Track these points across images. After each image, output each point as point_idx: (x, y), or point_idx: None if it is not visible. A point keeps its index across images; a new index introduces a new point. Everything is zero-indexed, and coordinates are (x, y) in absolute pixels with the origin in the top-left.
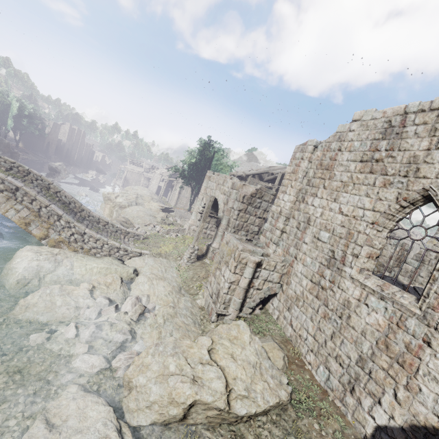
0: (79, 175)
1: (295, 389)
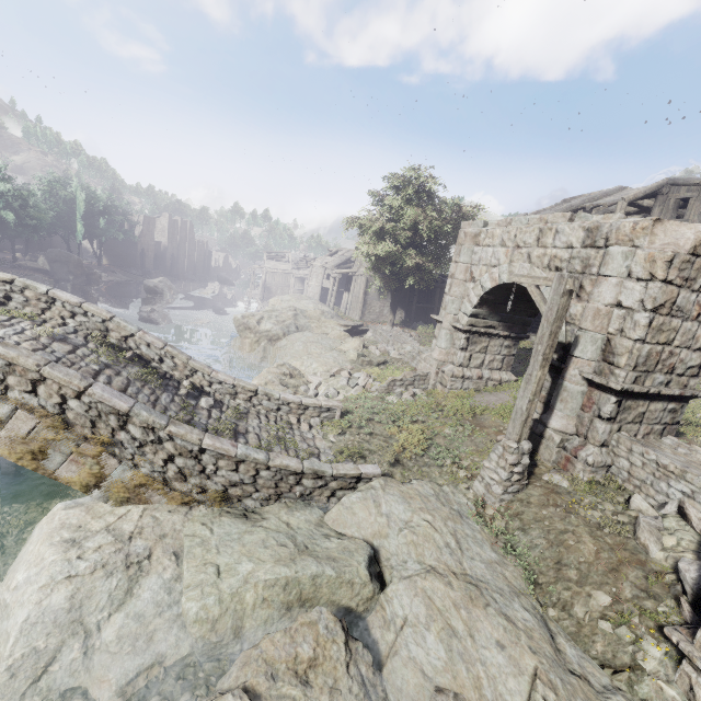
0: (194, 294)
1: None
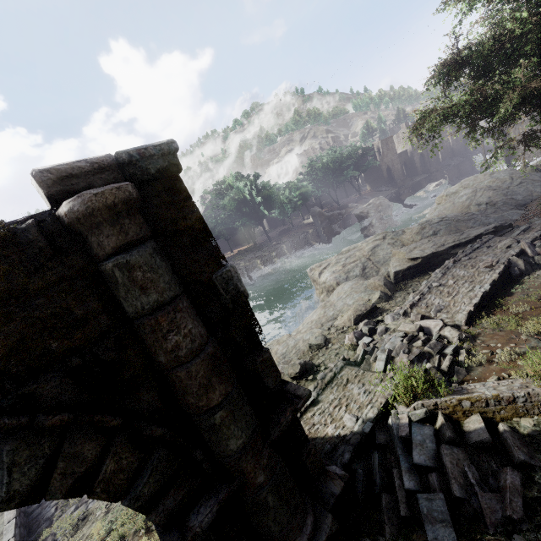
0: (411, 197)
1: None
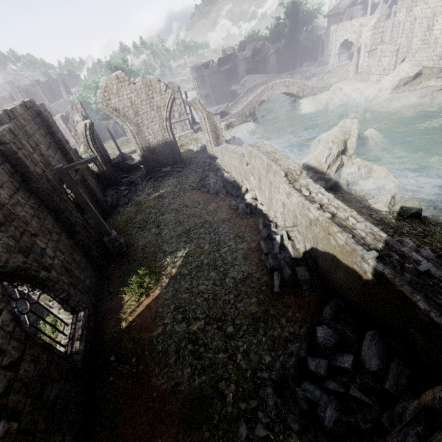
0: None
1: (422, 72)
